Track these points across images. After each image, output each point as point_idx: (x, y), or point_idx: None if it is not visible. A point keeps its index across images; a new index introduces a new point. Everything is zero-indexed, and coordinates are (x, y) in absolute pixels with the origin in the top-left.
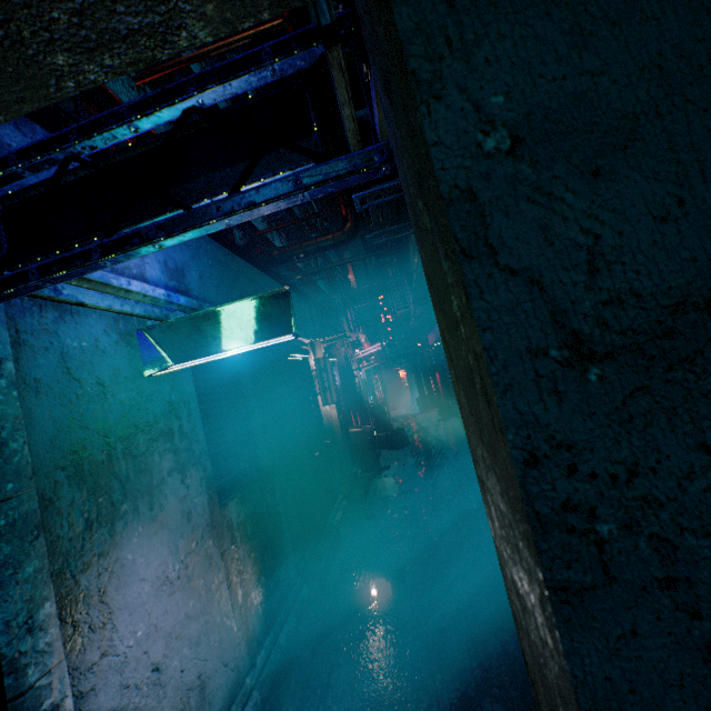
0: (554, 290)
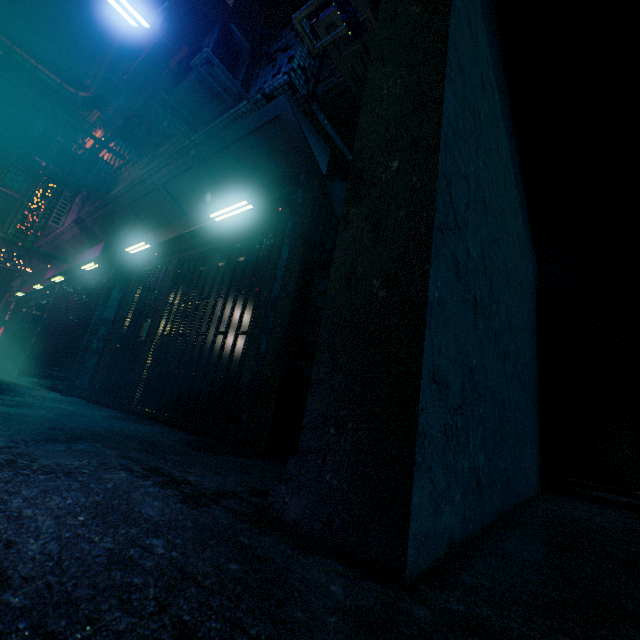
0: (456, 37)
